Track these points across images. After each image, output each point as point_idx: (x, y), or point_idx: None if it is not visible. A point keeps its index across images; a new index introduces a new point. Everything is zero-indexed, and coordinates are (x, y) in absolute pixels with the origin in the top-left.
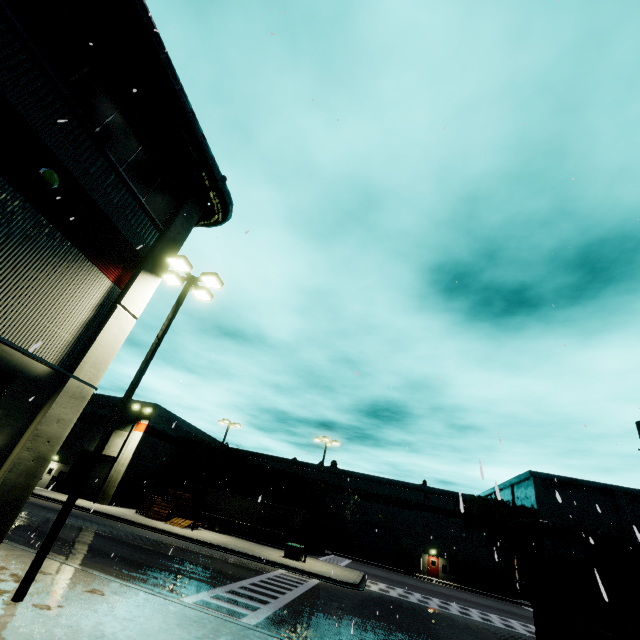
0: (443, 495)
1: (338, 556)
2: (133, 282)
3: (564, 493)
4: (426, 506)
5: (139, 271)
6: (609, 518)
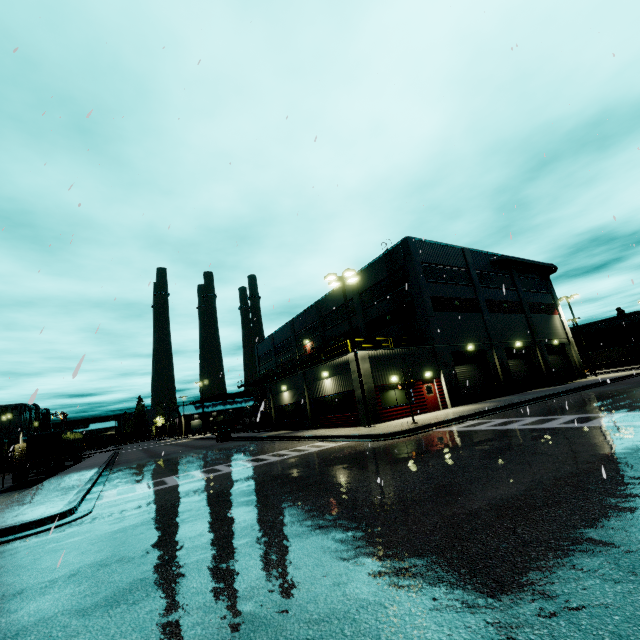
0: None
1: None
2: (558, 311)
3: None
4: None
5: (557, 308)
6: None
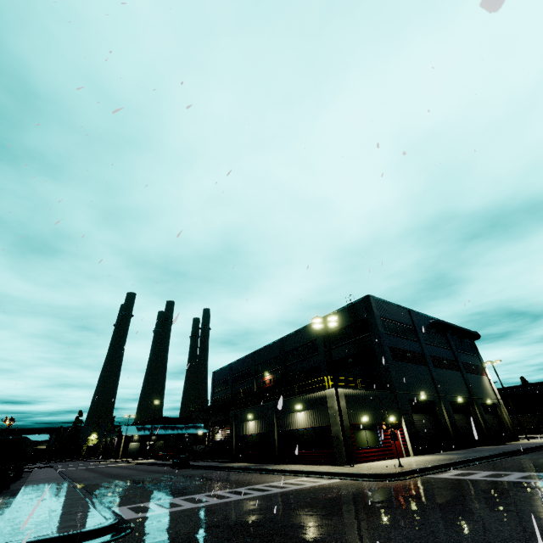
0: None
1: None
2: (486, 373)
3: None
4: None
5: (484, 370)
6: None
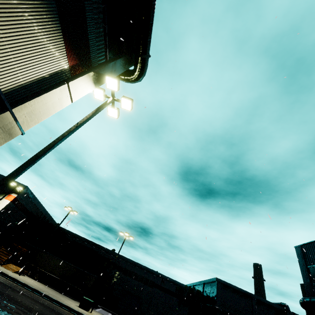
0: (171, 282)
1: (104, 309)
2: (81, 76)
3: (230, 293)
4: (161, 287)
5: (87, 72)
6: (248, 311)
